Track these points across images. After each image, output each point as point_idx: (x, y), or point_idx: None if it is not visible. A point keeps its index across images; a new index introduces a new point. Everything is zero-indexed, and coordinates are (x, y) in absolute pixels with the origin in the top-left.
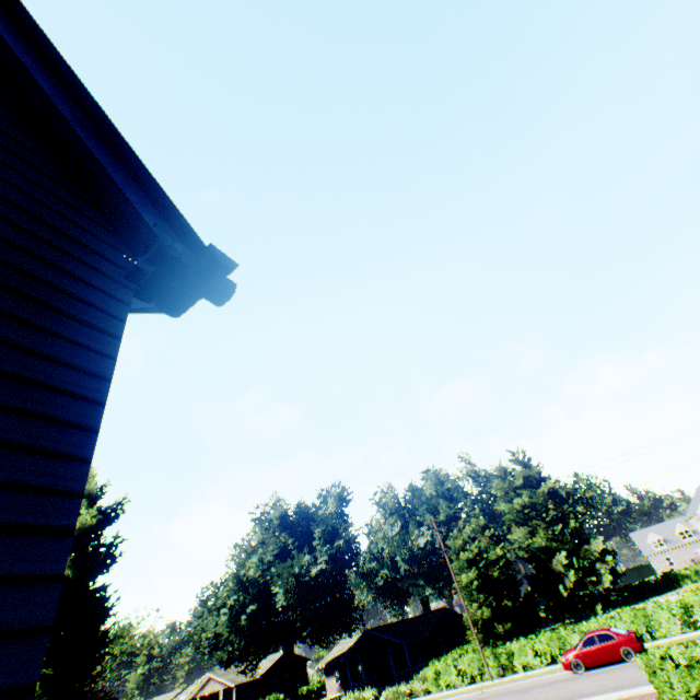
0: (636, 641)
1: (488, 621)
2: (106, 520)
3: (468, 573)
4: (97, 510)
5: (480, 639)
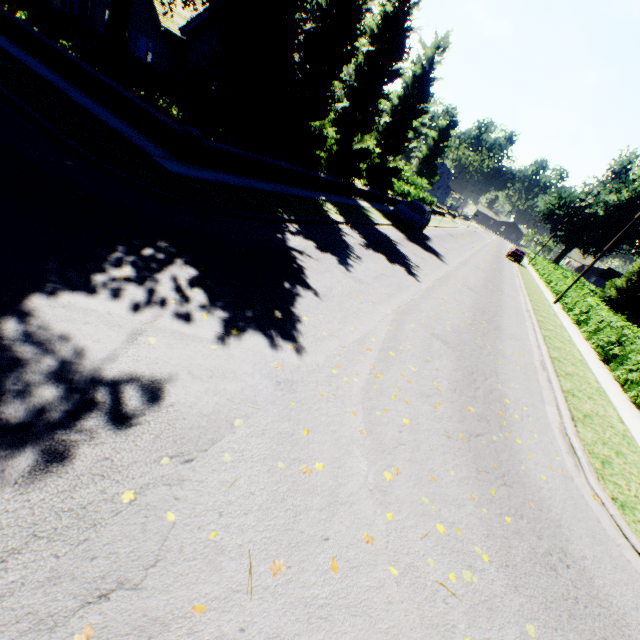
0: (509, 253)
1: (619, 292)
2: (454, 126)
3: (637, 260)
4: (448, 121)
5: (601, 291)
